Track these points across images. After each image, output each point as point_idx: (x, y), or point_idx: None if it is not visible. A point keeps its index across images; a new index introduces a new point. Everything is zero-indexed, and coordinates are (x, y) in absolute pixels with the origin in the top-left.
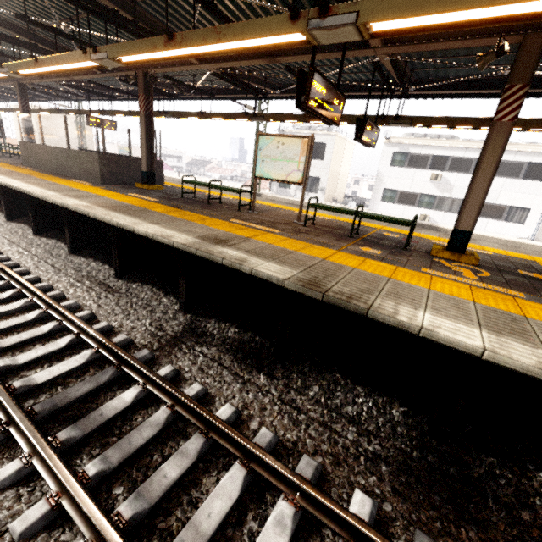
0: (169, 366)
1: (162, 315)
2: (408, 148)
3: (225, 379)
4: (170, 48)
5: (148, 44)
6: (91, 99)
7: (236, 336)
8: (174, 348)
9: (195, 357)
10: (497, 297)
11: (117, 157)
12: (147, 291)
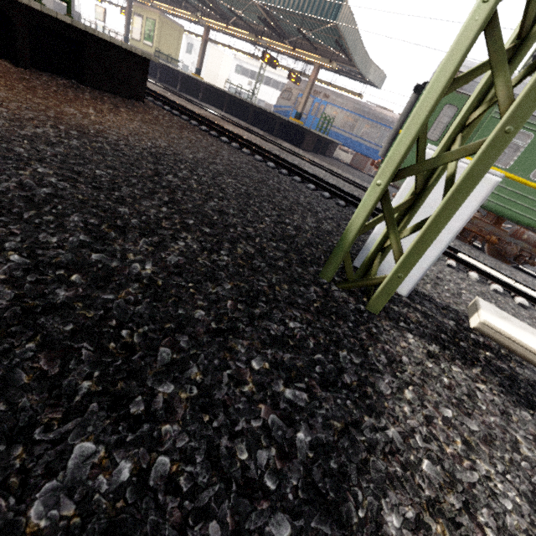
0: None
1: None
2: (242, 63)
3: None
4: None
5: None
6: None
7: None
8: None
9: None
10: None
11: (61, 4)
12: None
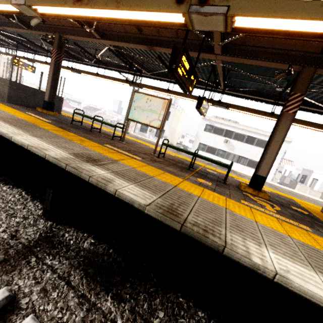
0: (4, 290)
1: (22, 220)
2: (214, 123)
3: (69, 304)
4: (77, 6)
5: (60, 0)
6: (20, 50)
7: (91, 248)
8: (22, 261)
9: (42, 274)
10: (298, 231)
11: (26, 86)
12: (16, 194)
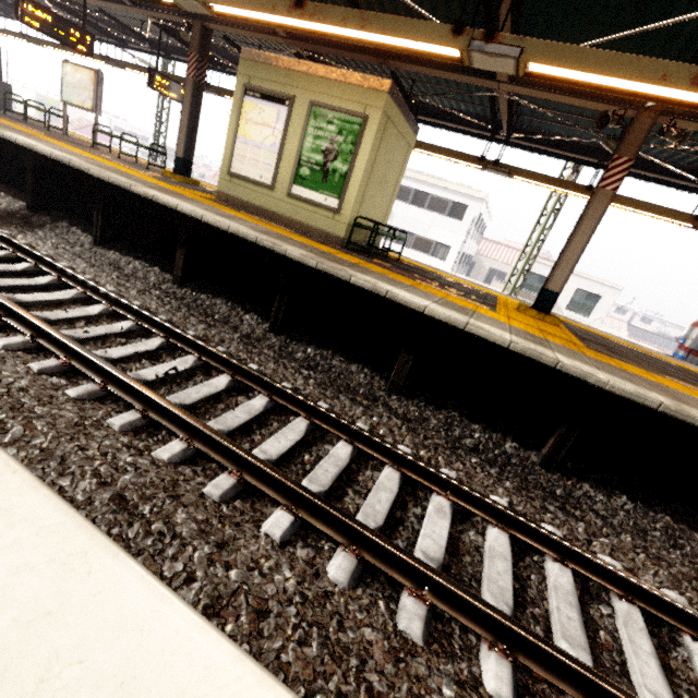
0: None
1: None
2: None
3: None
4: None
5: None
6: None
7: None
8: None
9: None
10: (122, 167)
11: None
12: None
